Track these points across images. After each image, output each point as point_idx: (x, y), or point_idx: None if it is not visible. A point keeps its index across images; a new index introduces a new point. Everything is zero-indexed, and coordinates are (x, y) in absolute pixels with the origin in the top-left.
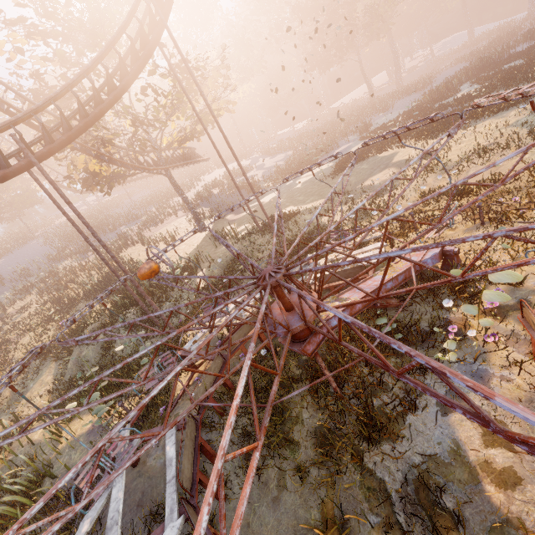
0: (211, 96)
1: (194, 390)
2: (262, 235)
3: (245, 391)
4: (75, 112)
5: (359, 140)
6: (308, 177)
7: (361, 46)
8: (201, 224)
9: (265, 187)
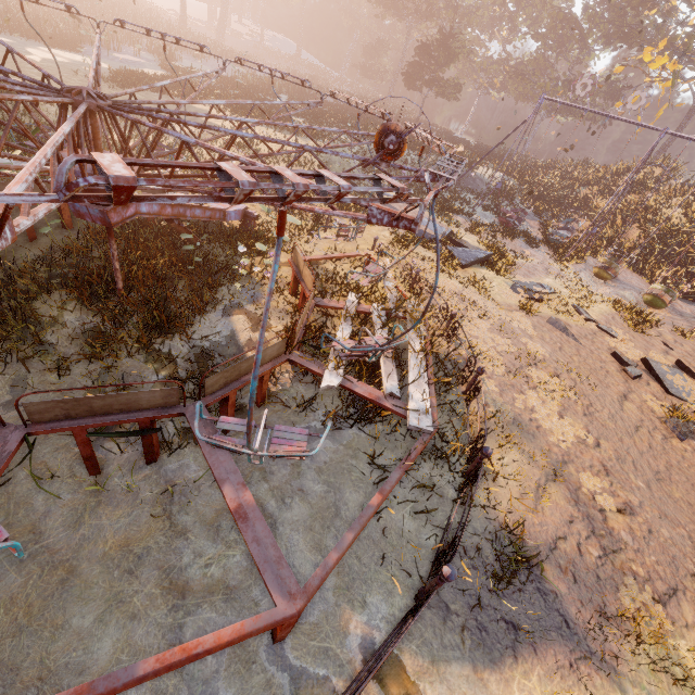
0: None
1: None
2: None
3: None
4: None
5: (157, 65)
6: (57, 57)
7: None
8: None
9: None
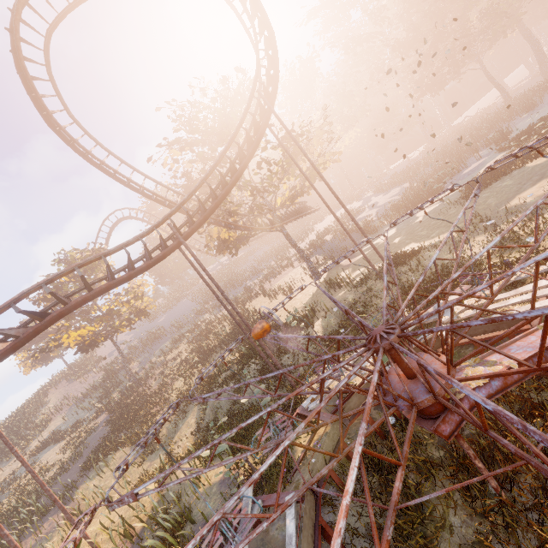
0: (317, 153)
1: (314, 455)
2: (380, 279)
3: (370, 468)
4: (209, 196)
5: (495, 153)
6: (430, 208)
7: (482, 52)
8: (316, 272)
9: (380, 226)
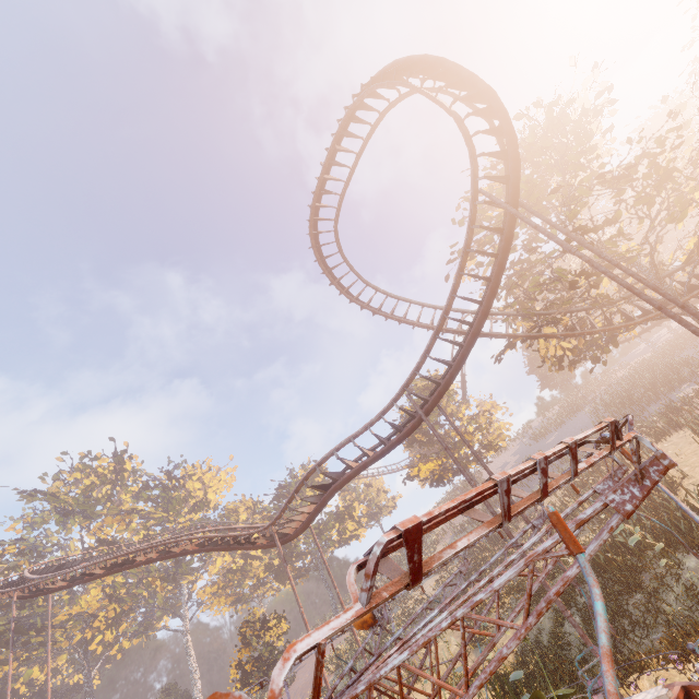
0: None
1: None
2: None
3: None
4: (465, 338)
5: None
6: None
7: None
8: None
9: None
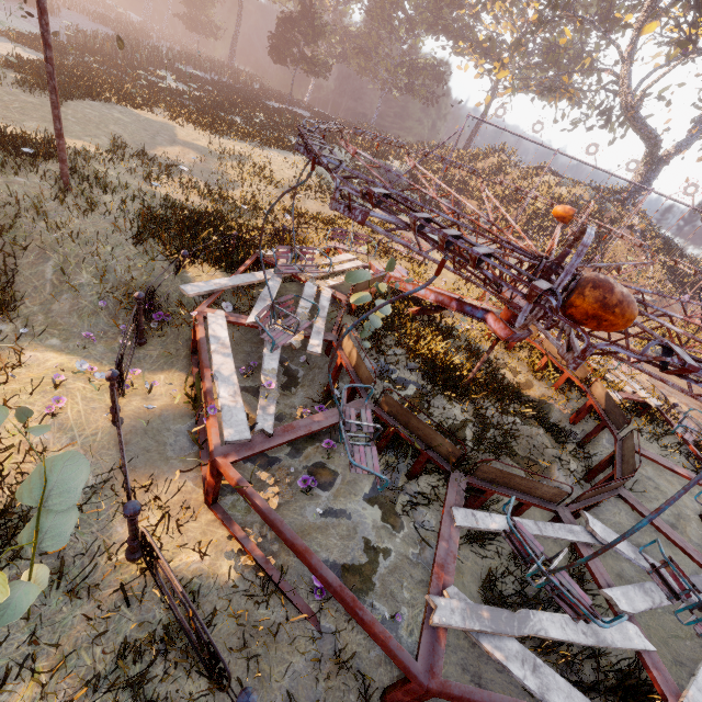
0: None
1: None
2: None
3: None
4: None
5: None
6: None
7: None
8: None
9: None
